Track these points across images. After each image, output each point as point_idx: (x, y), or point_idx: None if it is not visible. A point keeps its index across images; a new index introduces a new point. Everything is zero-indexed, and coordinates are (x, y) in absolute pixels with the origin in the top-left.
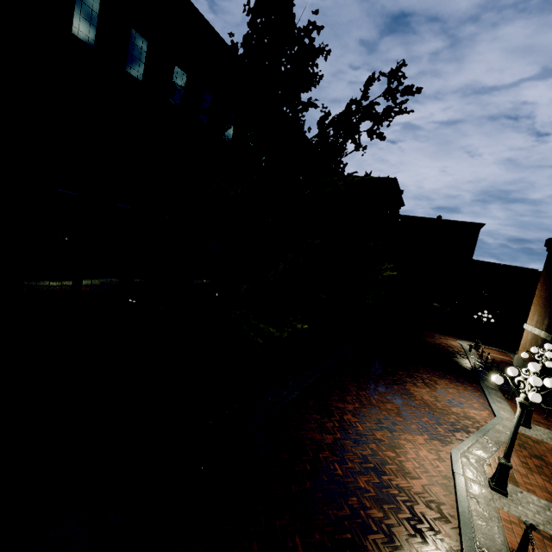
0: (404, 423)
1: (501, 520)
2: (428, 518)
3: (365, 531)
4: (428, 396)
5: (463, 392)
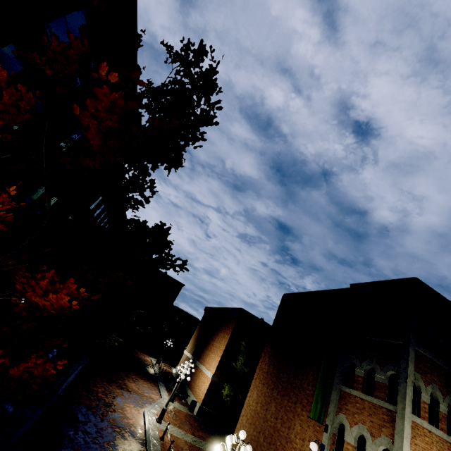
0: (125, 398)
1: (158, 430)
2: (135, 431)
3: (115, 435)
4: (135, 387)
5: (150, 386)
